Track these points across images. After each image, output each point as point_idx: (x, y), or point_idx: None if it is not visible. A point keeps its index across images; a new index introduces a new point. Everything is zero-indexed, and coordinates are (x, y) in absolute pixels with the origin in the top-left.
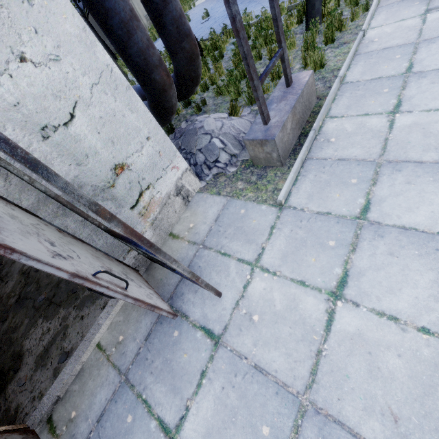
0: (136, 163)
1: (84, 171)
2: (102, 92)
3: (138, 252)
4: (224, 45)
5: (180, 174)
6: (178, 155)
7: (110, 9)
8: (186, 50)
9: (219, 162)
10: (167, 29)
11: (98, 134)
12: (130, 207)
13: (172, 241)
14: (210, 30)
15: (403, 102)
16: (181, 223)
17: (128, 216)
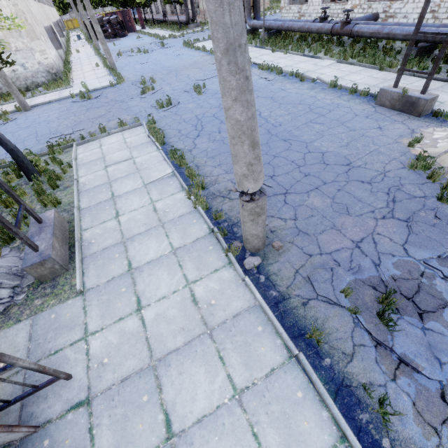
0: None
1: None
2: None
3: None
4: None
5: None
6: None
7: None
8: None
9: (2, 299)
10: None
11: None
12: None
13: None
14: None
15: (119, 211)
16: None
17: None
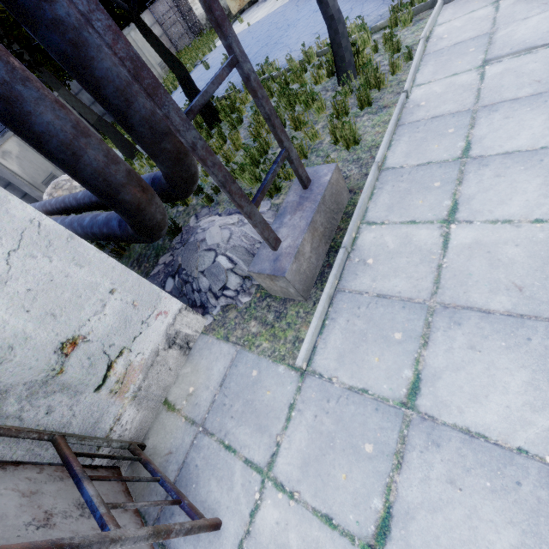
0: (97, 329)
1: (9, 369)
2: (27, 257)
3: (113, 447)
4: (243, 106)
5: (170, 319)
6: (165, 296)
7: (42, 133)
8: (168, 151)
9: (228, 289)
10: (137, 131)
11: (27, 313)
12: (94, 389)
13: (166, 414)
14: (228, 84)
15: (460, 205)
16: (179, 385)
17: (92, 401)
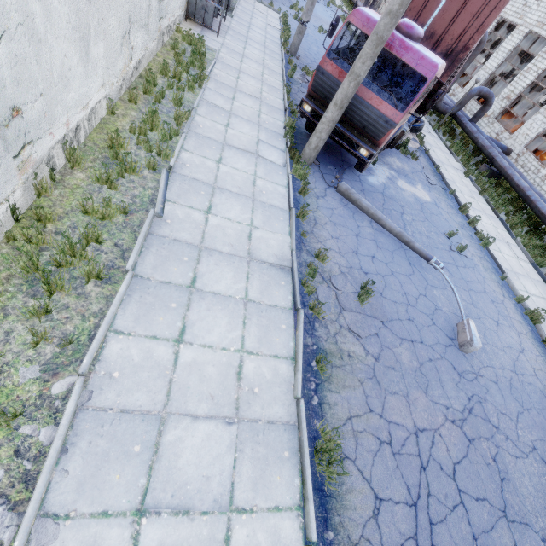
0: None
1: None
2: None
3: None
4: None
5: None
6: None
7: None
8: None
9: None
10: None
11: None
12: None
13: None
14: None
15: (252, 19)
16: None
17: None
